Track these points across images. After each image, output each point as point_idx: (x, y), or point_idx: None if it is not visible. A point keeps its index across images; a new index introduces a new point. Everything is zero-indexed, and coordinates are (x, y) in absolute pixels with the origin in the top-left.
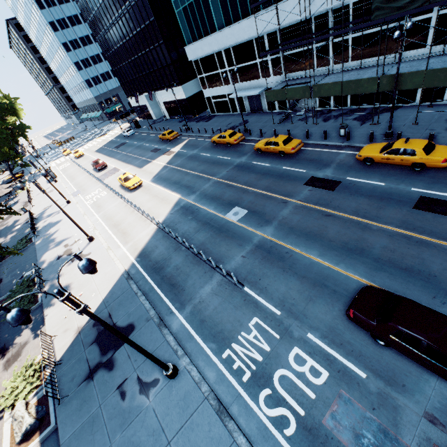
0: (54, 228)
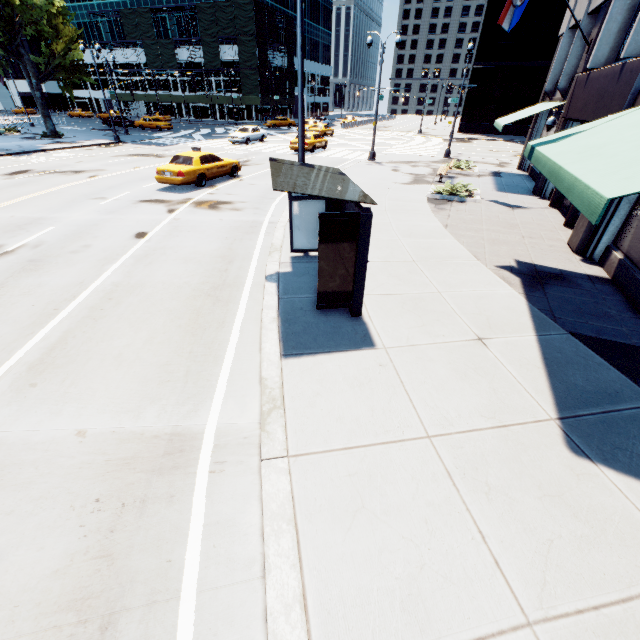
0: None
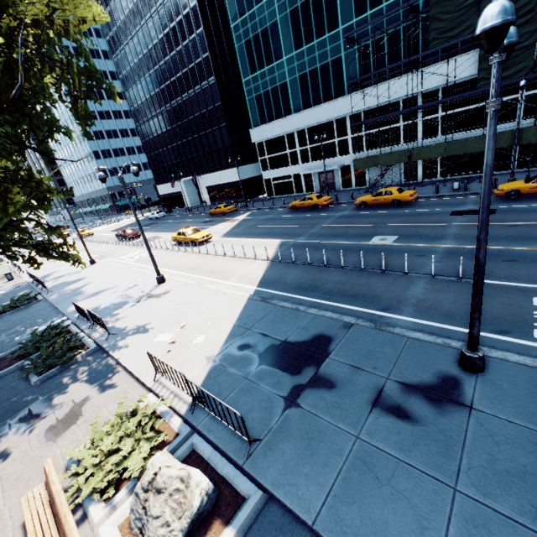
0: (77, 283)
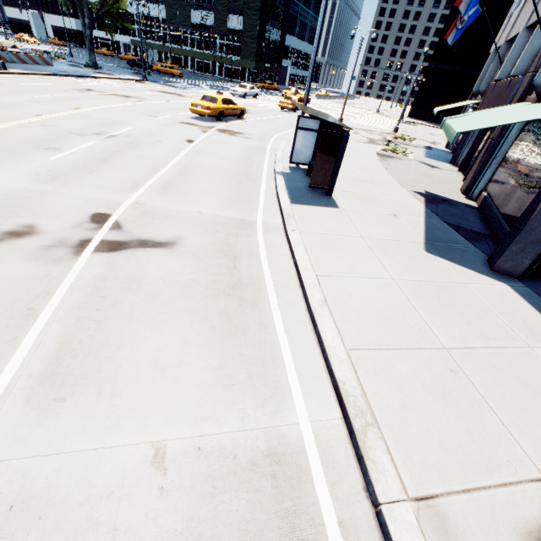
0: None
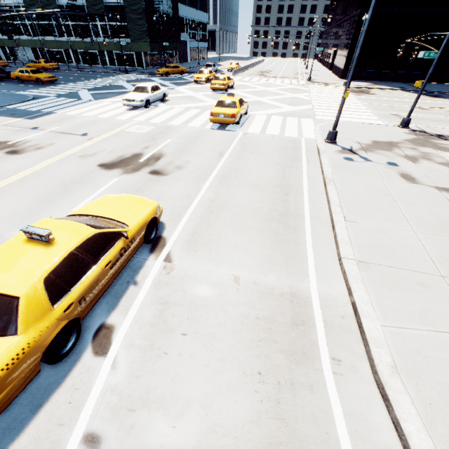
0: None
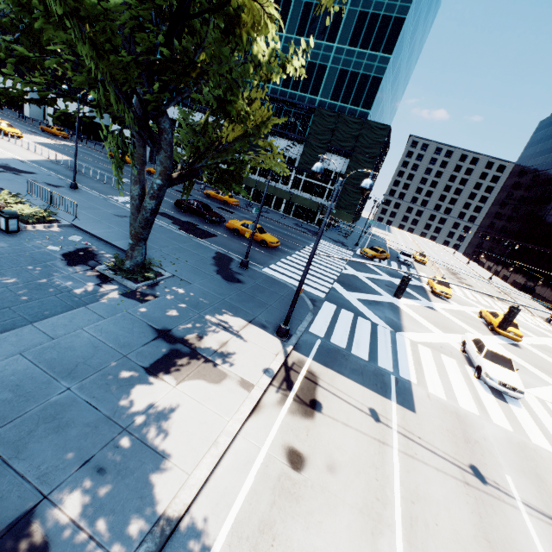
0: None
